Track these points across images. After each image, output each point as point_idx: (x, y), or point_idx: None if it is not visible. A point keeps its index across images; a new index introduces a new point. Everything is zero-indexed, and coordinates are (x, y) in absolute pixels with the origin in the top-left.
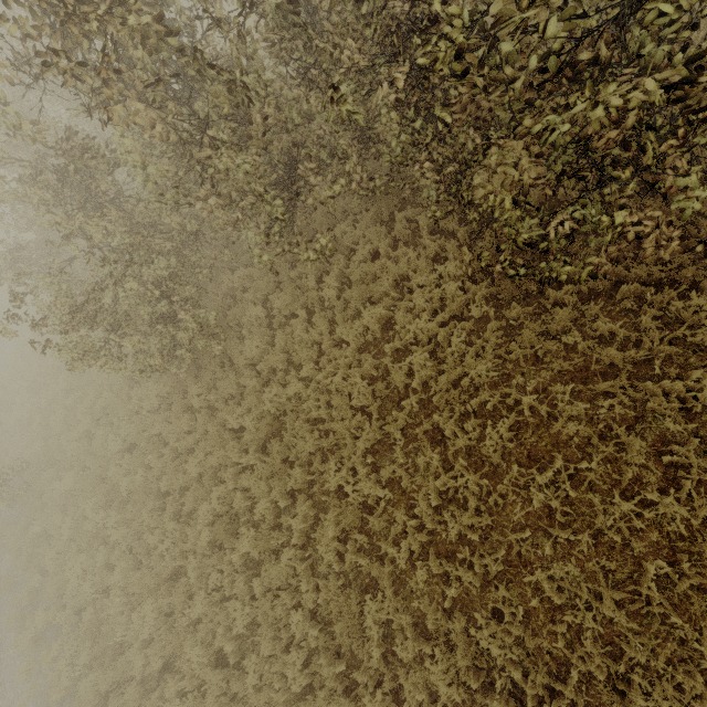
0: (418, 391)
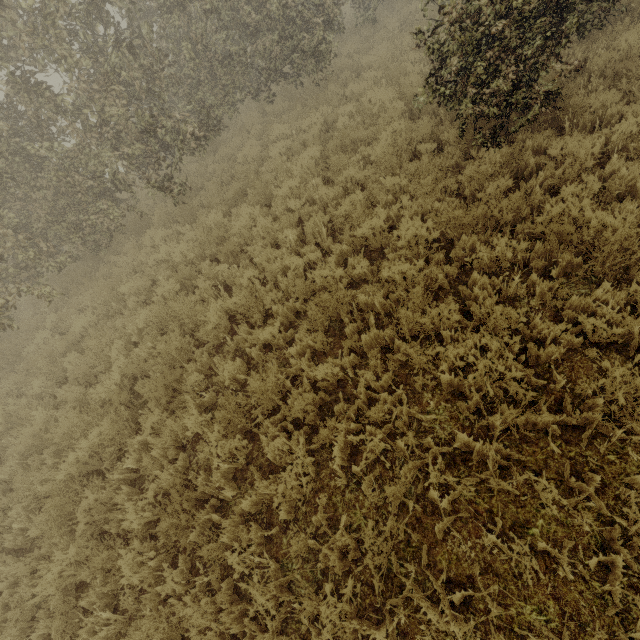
0: None
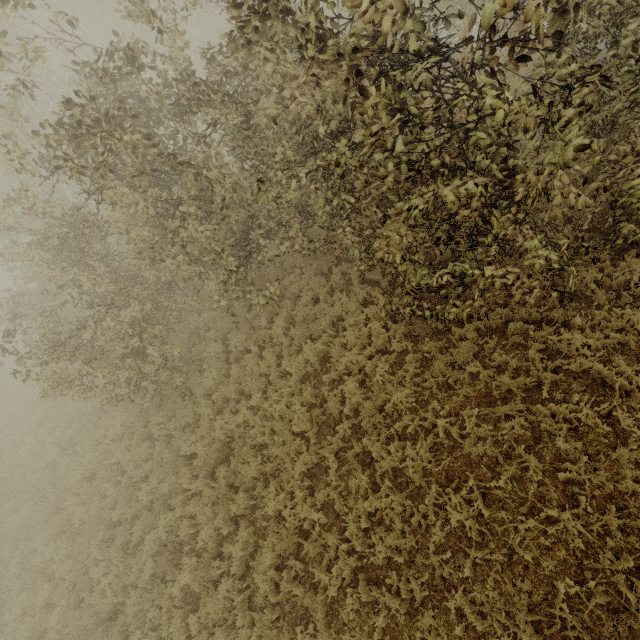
0: (350, 417)
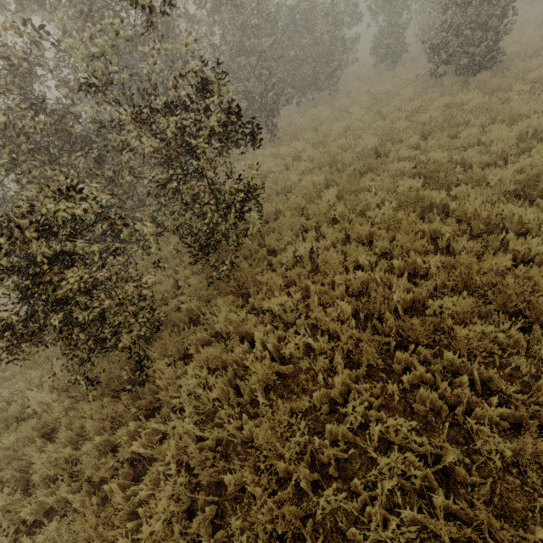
0: None
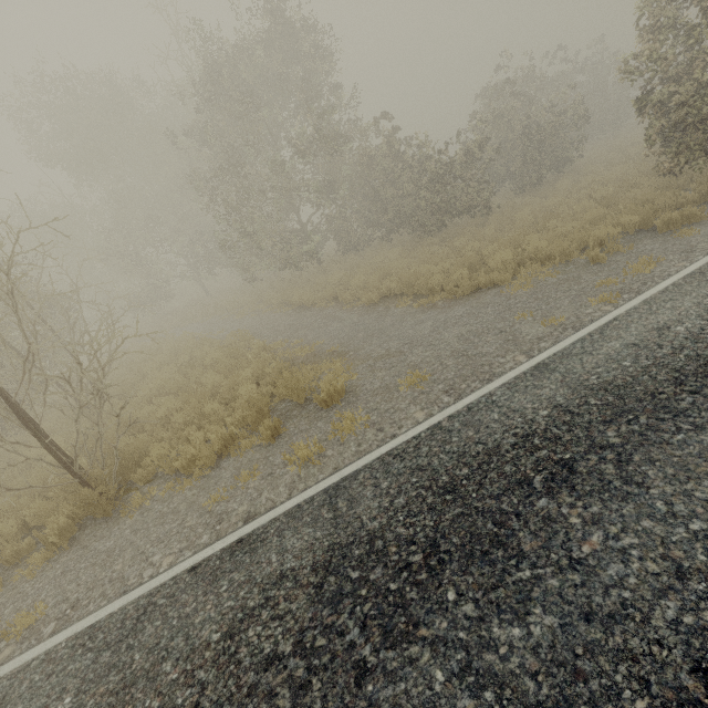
0: None
